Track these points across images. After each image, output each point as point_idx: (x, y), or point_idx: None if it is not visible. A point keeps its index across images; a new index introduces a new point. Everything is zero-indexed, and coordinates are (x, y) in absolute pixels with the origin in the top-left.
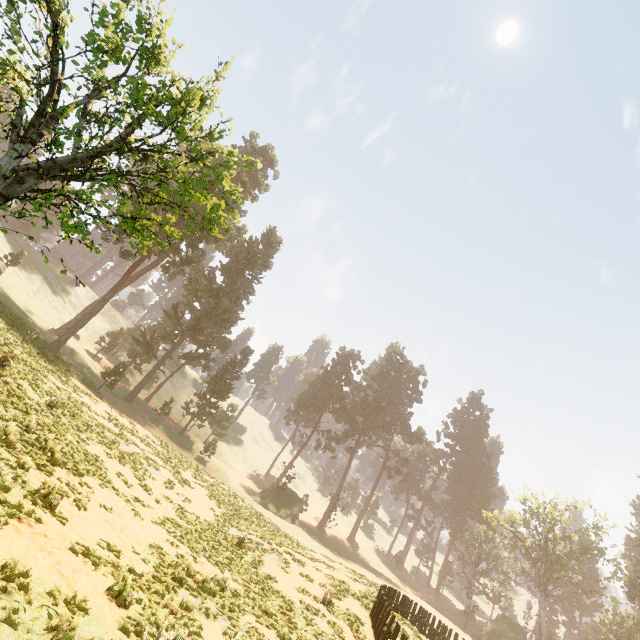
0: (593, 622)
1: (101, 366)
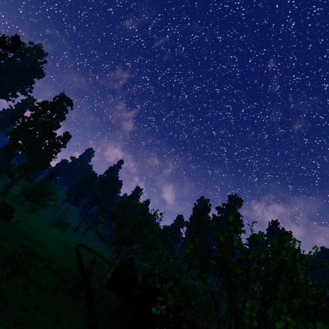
0: None
1: None
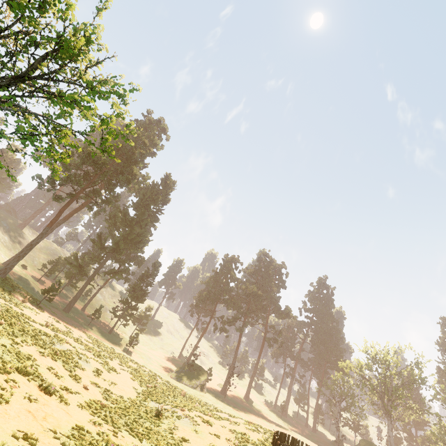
0: (425, 434)
1: (44, 287)
